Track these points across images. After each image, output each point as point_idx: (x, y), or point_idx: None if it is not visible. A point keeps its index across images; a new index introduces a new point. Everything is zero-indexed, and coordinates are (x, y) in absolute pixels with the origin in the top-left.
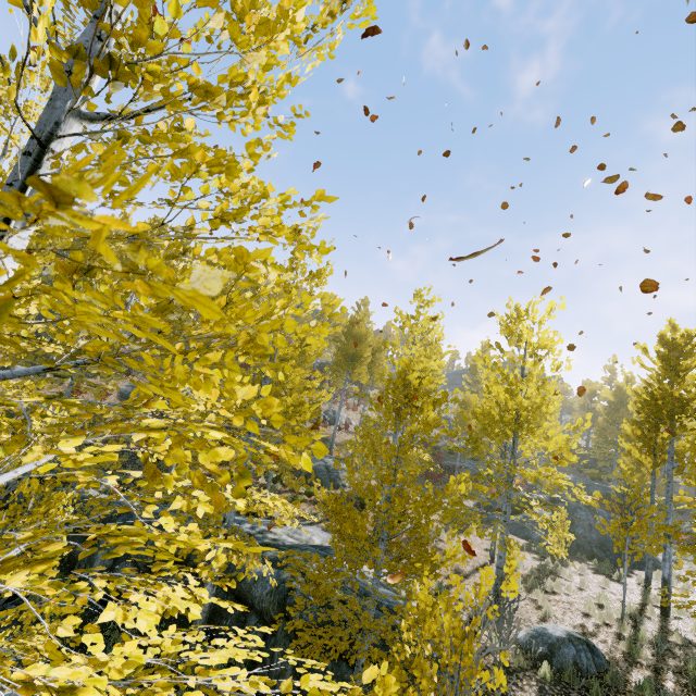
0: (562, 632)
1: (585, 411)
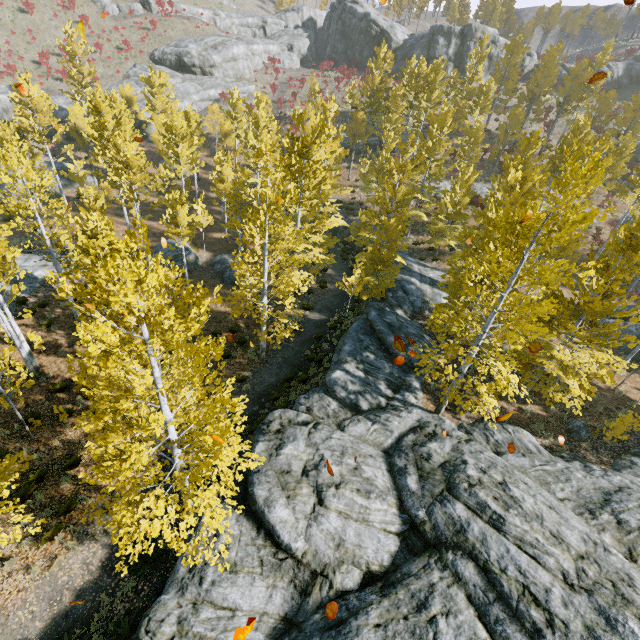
0: None
1: None
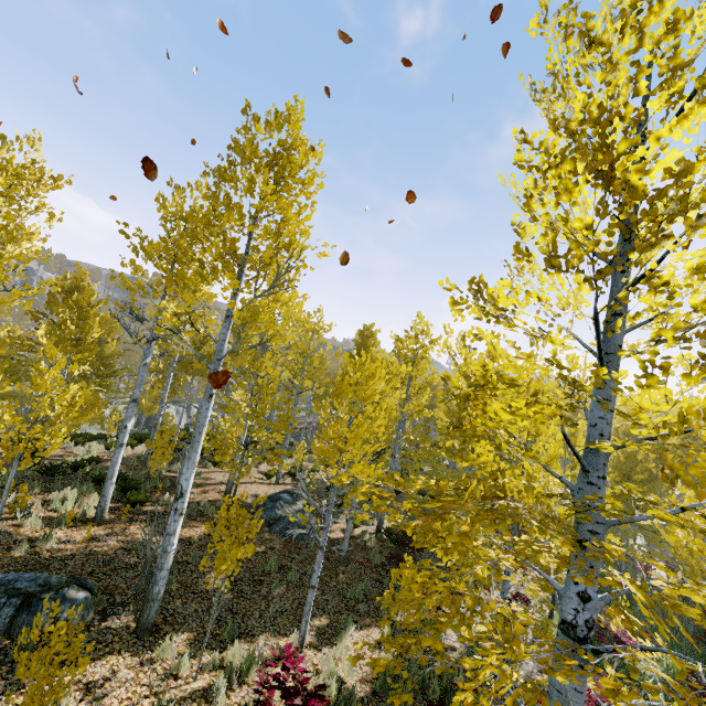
0: None
1: None
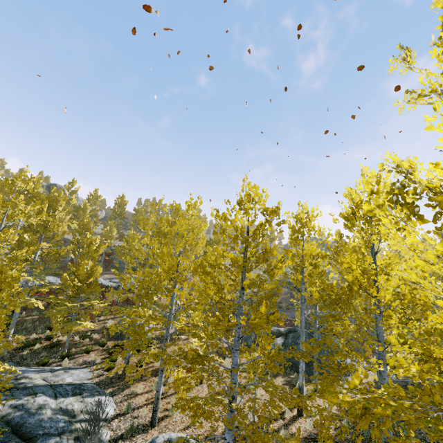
0: (165, 439)
1: None
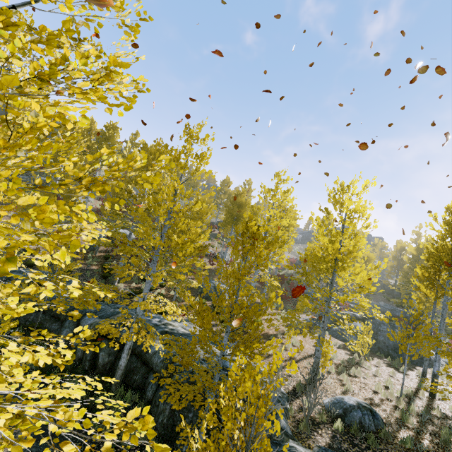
0: (354, 401)
1: (396, 261)
